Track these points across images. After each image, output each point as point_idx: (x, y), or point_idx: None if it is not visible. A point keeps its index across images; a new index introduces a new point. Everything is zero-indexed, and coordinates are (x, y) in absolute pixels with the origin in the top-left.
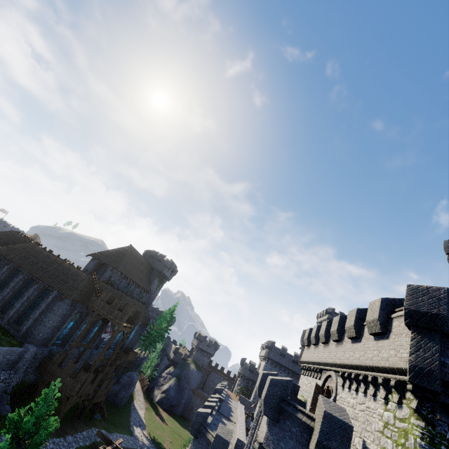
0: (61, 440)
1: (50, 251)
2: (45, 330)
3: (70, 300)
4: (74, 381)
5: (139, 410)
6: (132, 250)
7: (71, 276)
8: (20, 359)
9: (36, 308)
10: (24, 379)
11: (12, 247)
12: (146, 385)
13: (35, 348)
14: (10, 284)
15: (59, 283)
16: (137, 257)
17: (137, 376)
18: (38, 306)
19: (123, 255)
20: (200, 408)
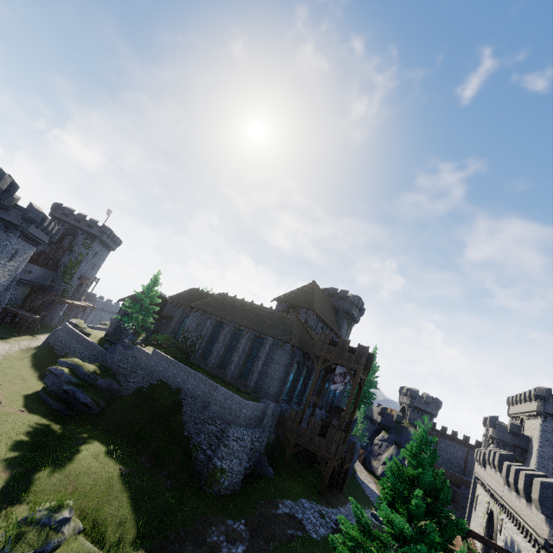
0: (336, 511)
1: (241, 299)
2: (274, 382)
3: (289, 347)
4: (326, 441)
5: (369, 484)
6: (316, 287)
7: (278, 320)
8: (264, 416)
9: (255, 359)
10: (268, 440)
11: (206, 301)
12: (362, 454)
13: (273, 403)
14: (218, 338)
15: (270, 328)
16: (321, 295)
17: (358, 441)
18: (257, 357)
19: (311, 294)
20: (537, 477)
